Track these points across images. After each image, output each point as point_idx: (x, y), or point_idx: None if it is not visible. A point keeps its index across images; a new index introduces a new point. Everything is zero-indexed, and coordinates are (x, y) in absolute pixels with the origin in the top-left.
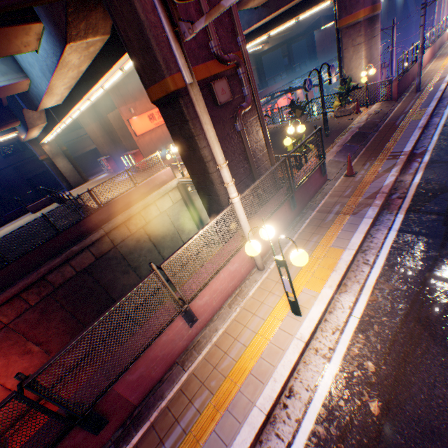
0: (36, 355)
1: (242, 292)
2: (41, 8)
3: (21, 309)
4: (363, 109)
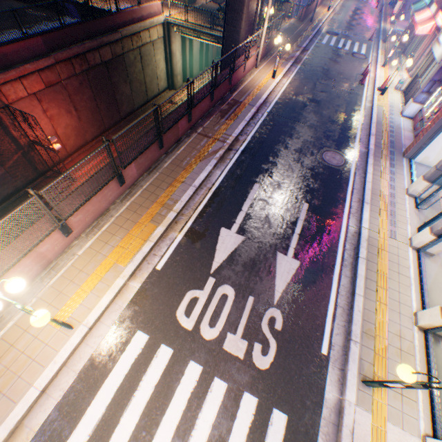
0: (74, 118)
1: (252, 73)
2: None
3: (71, 73)
4: (286, 20)
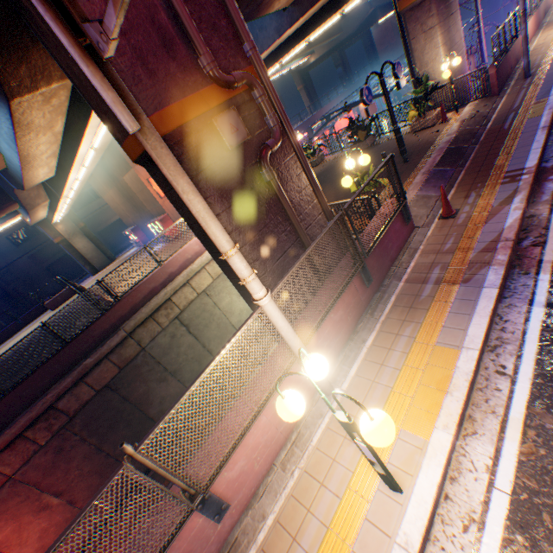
0: (56, 509)
1: (301, 439)
2: None
3: (27, 452)
4: (451, 115)
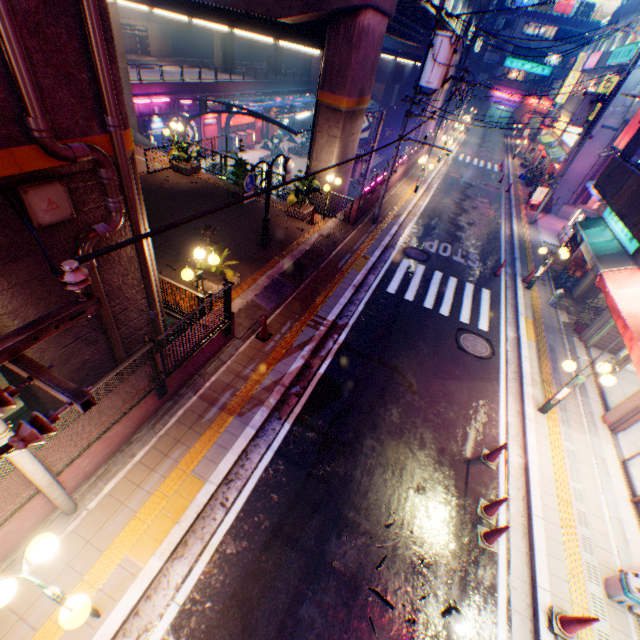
0: None
1: (16, 567)
2: None
3: None
4: (320, 219)
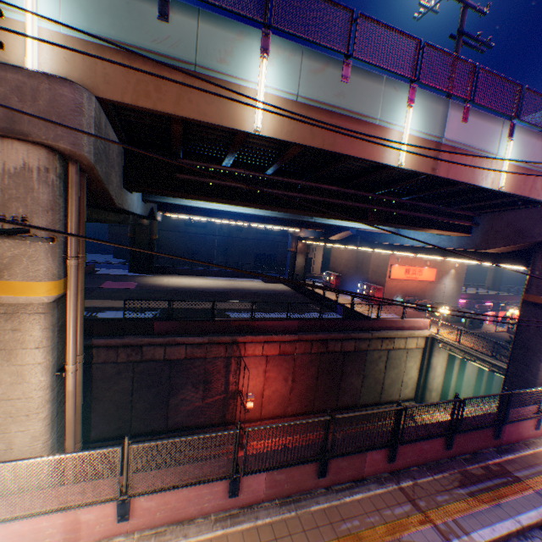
0: (286, 385)
1: None
2: (480, 233)
3: (306, 349)
4: None
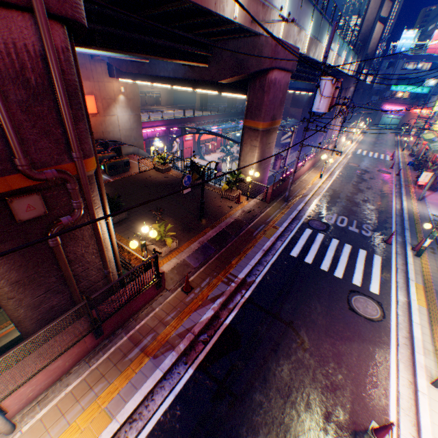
0: None
1: None
2: None
3: None
4: (245, 199)
